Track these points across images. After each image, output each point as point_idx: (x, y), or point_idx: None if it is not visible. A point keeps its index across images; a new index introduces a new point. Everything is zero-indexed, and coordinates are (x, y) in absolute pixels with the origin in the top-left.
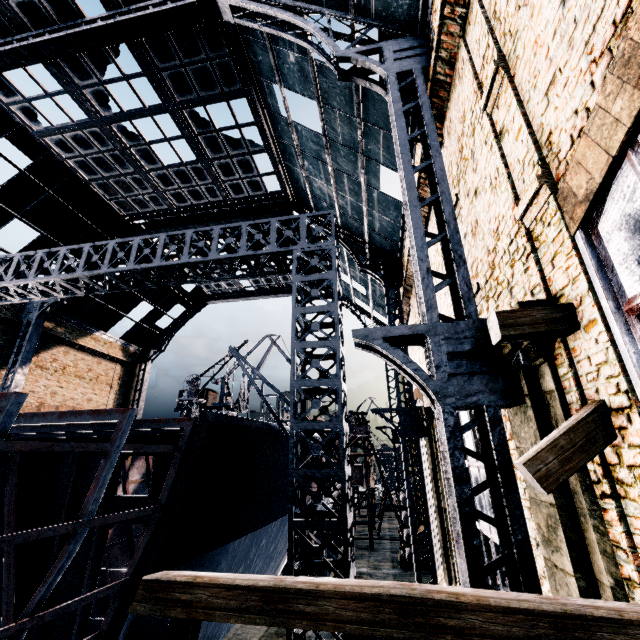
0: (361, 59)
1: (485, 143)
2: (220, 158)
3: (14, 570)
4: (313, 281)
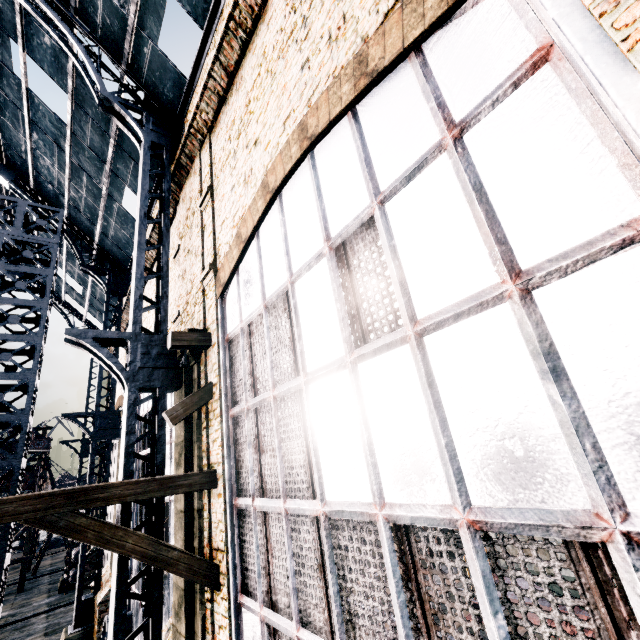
0: (124, 111)
1: (197, 226)
2: None
3: None
4: None
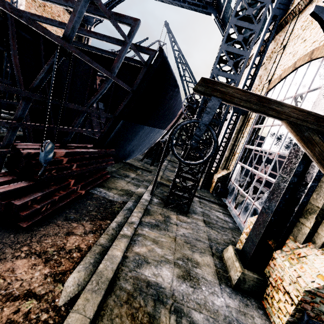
0: None
1: None
2: None
3: (50, 103)
4: (209, 3)
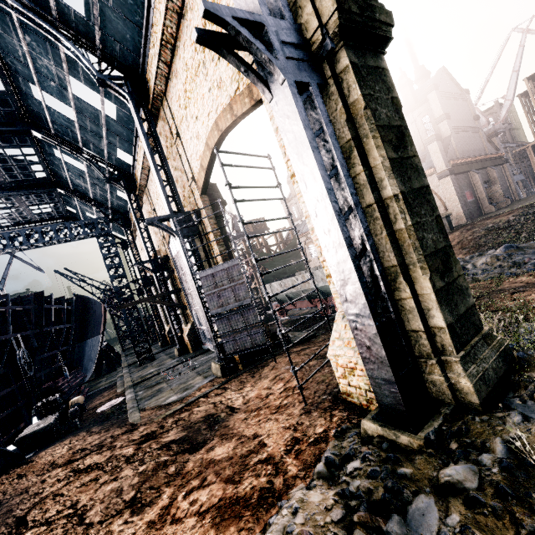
0: (115, 183)
1: None
2: (6, 166)
3: None
4: (63, 215)
